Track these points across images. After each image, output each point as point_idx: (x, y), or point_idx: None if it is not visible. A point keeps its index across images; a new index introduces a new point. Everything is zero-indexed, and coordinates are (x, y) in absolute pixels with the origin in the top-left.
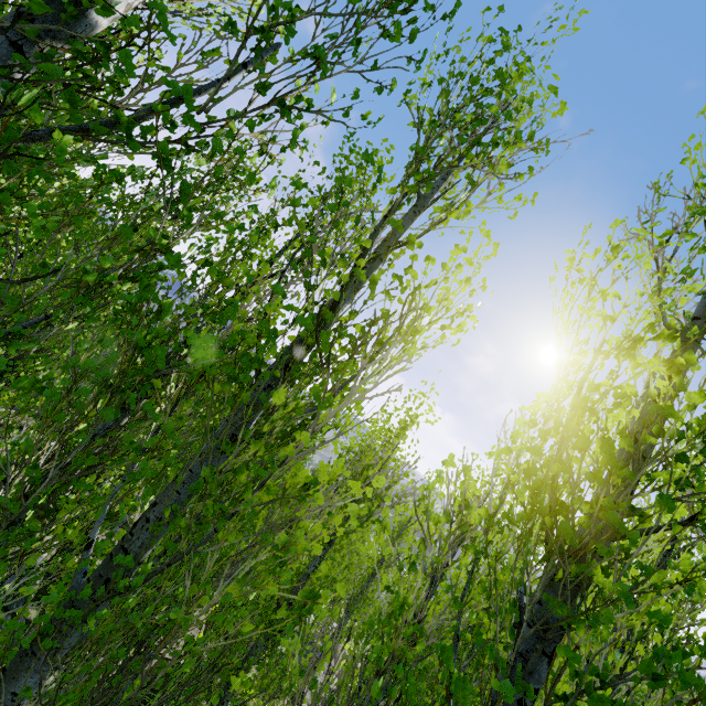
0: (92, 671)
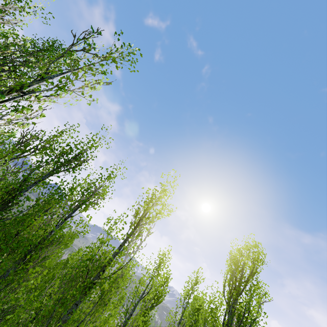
0: None
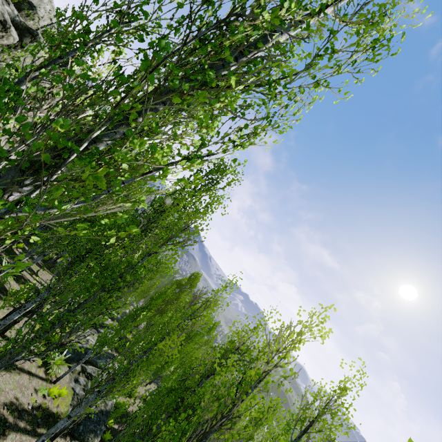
0: None
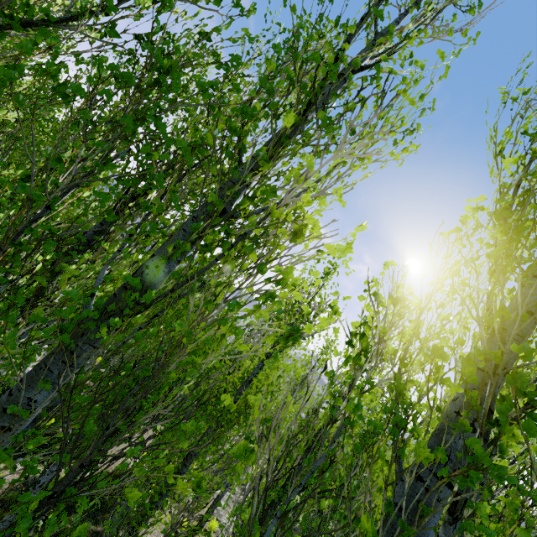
0: (101, 379)
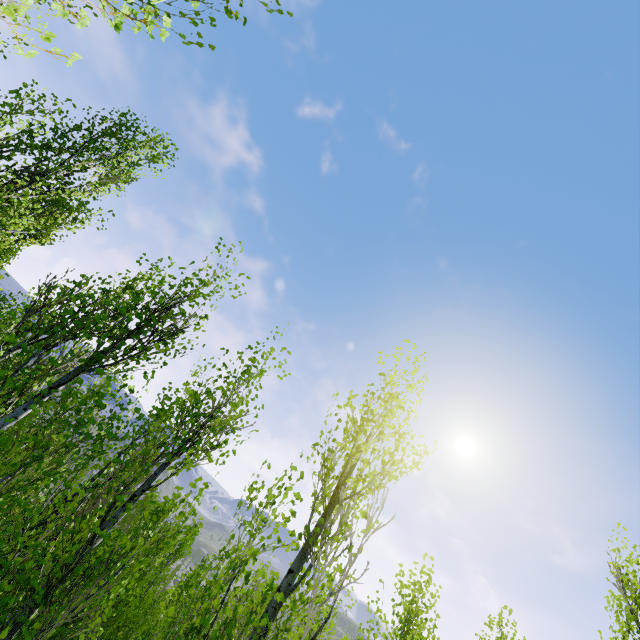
0: None
